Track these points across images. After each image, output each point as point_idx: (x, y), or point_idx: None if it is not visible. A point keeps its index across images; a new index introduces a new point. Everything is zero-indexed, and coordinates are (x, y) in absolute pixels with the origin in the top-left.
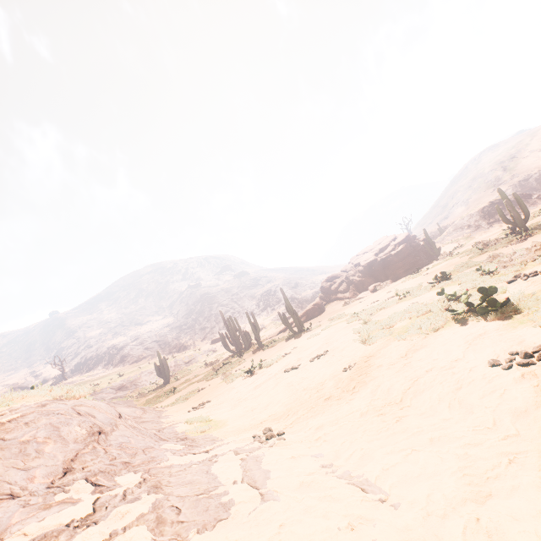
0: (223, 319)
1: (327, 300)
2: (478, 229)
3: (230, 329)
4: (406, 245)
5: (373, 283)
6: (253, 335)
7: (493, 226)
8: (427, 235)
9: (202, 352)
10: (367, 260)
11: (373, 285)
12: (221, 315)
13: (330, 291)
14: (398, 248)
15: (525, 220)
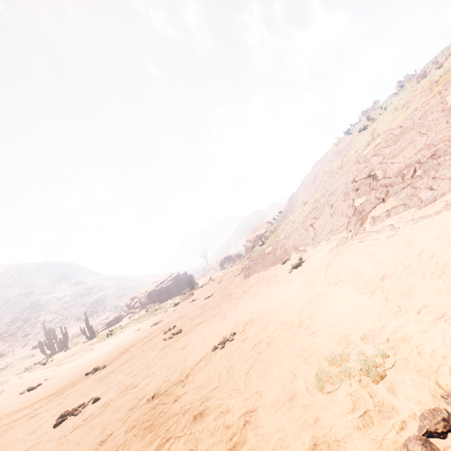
0: (45, 329)
1: (127, 313)
2: (216, 271)
3: (48, 337)
4: (173, 281)
5: (151, 304)
6: (73, 339)
7: (221, 271)
8: (183, 277)
9: (20, 357)
10: (151, 289)
11: (148, 306)
12: (44, 327)
13: (130, 307)
14: (169, 282)
15: (192, 285)
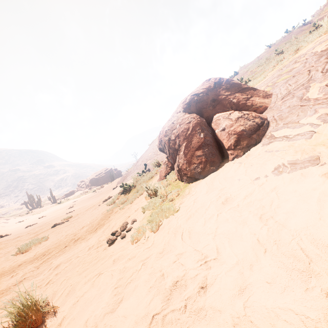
0: (27, 195)
1: (78, 190)
2: None
3: (30, 200)
4: (107, 174)
5: (91, 186)
6: (45, 201)
7: None
8: (113, 172)
9: (14, 209)
10: (92, 178)
11: (89, 187)
12: (27, 193)
13: (80, 186)
14: (104, 174)
15: (113, 179)
